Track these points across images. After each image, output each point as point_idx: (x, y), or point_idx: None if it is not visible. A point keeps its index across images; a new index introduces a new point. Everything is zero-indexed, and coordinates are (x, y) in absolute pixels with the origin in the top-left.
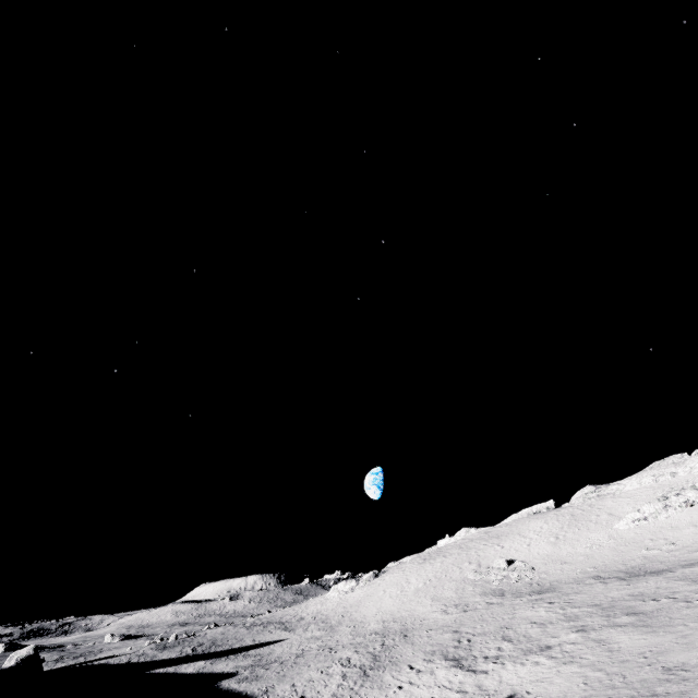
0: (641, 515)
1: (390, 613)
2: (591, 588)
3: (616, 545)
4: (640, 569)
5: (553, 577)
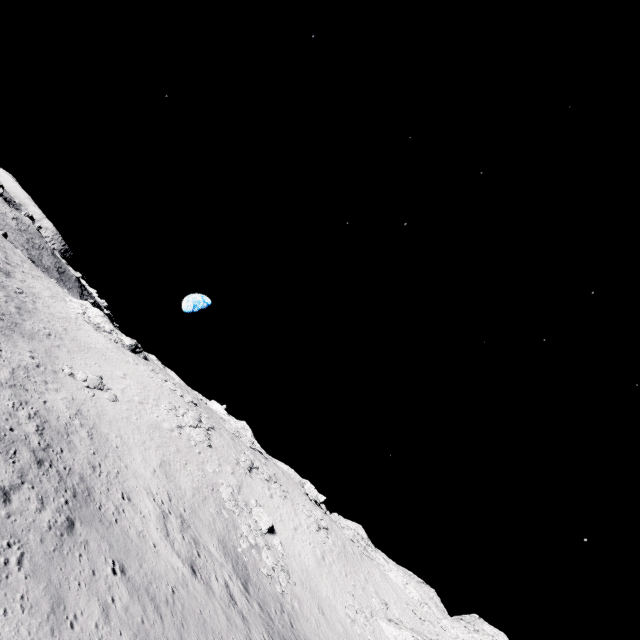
0: None
1: (100, 411)
2: None
3: None
4: None
5: (308, 629)
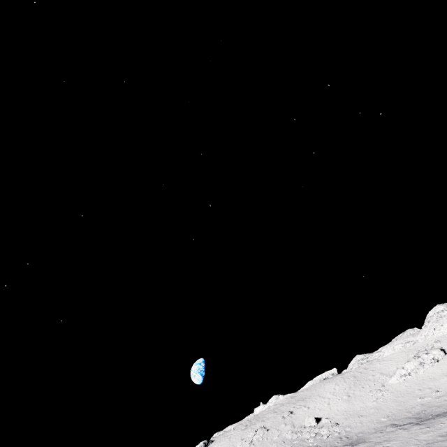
0: (406, 371)
1: None
2: (396, 434)
3: (395, 397)
4: (425, 414)
5: (356, 429)
